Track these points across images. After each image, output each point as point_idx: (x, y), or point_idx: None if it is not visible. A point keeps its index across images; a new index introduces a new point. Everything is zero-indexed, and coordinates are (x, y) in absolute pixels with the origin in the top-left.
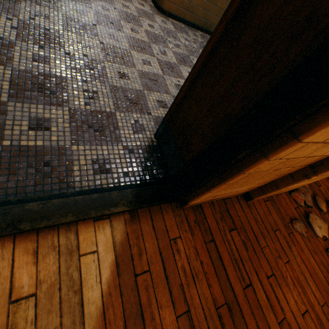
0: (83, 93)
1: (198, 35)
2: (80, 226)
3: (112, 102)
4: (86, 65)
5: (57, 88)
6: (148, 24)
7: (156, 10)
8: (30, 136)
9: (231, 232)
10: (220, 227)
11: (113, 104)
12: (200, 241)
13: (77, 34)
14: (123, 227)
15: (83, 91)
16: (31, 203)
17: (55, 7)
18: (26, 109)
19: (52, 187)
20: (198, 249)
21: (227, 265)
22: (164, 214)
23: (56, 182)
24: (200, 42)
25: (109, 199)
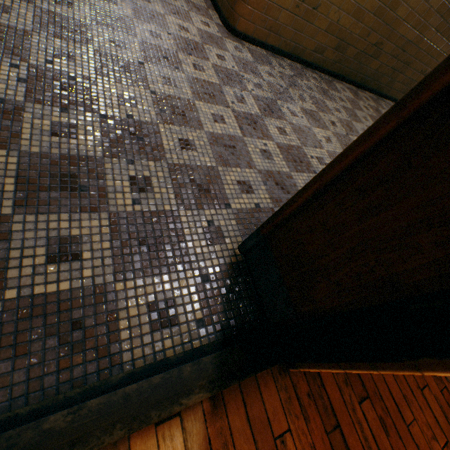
0: (129, 183)
1: (285, 66)
2: (134, 439)
3: (172, 192)
4: (132, 133)
5: (90, 178)
6: (216, 54)
7: (225, 31)
8: (49, 275)
9: (361, 403)
10: (346, 397)
11: (174, 195)
12: (319, 430)
13: (117, 81)
14: (202, 428)
15: (129, 178)
16: (52, 415)
17: (83, 39)
18: (43, 223)
19: (86, 369)
20: (317, 447)
21: None
22: (262, 389)
23: (92, 358)
24: (288, 76)
25: (179, 382)
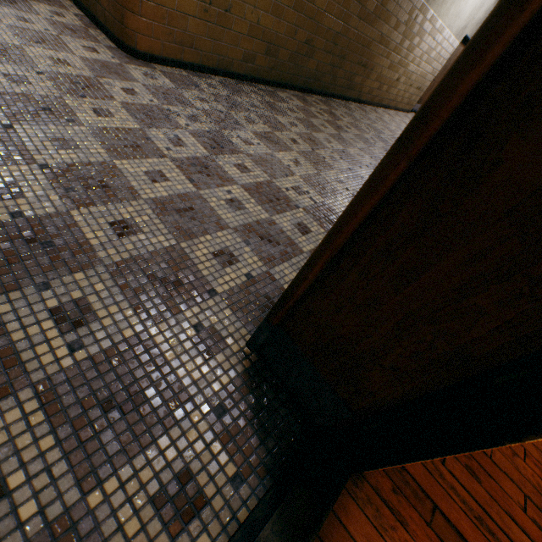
0: (53, 321)
1: (217, 85)
2: None
3: (128, 306)
4: (30, 239)
5: None
6: (122, 89)
7: (123, 54)
8: None
9: (444, 462)
10: (429, 466)
11: (133, 310)
12: (421, 527)
13: None
14: None
15: (50, 314)
16: None
17: None
18: None
19: None
20: None
21: (476, 541)
22: (344, 521)
23: None
24: (225, 97)
25: None
